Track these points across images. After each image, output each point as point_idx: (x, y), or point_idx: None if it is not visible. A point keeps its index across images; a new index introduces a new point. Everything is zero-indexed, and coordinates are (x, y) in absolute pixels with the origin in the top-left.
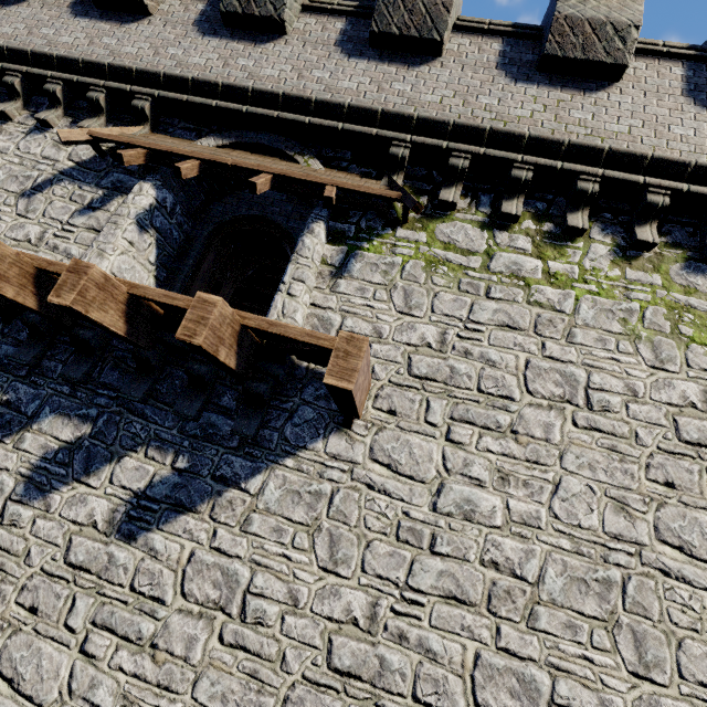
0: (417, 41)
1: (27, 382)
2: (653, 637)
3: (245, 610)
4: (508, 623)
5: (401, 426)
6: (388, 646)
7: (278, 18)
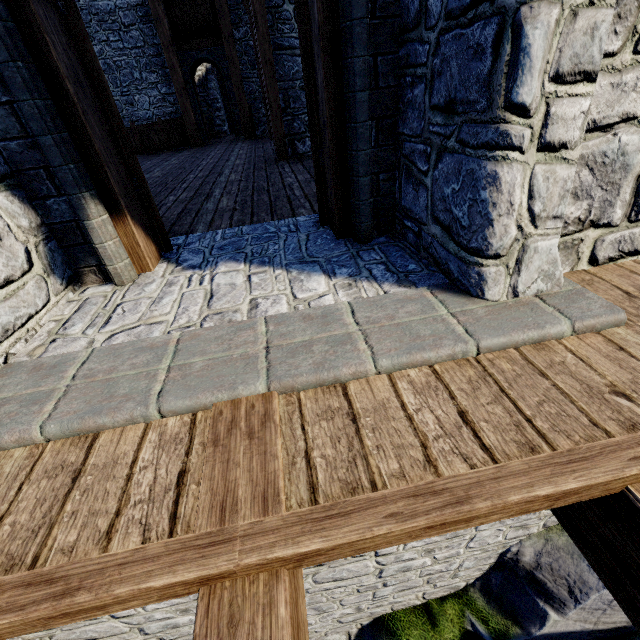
0: None
1: None
2: None
3: None
4: None
5: None
6: None
7: None
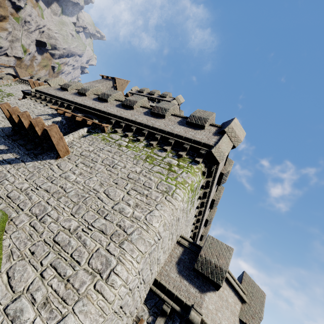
0: (129, 106)
1: (4, 139)
2: (83, 208)
3: (2, 182)
4: (53, 198)
5: (69, 161)
6: (23, 195)
7: (107, 99)
